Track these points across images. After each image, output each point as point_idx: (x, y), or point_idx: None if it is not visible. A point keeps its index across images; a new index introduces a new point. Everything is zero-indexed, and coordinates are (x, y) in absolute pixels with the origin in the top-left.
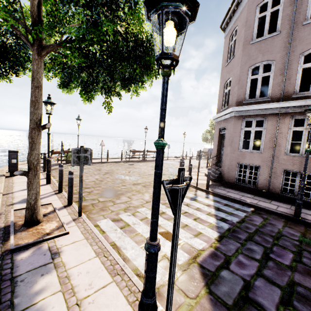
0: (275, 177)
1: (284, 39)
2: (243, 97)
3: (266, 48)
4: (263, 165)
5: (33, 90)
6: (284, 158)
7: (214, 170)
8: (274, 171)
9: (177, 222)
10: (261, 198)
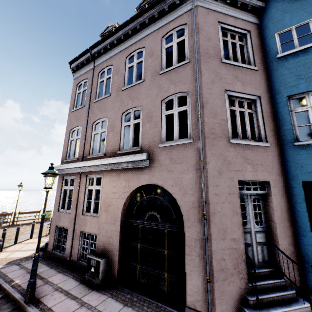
0: (76, 241)
1: (86, 111)
2: (65, 156)
3: (79, 116)
4: (70, 228)
5: None
6: (82, 218)
7: None
8: (75, 233)
9: None
10: (53, 270)
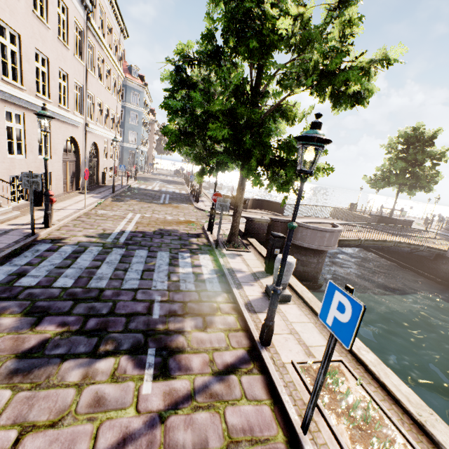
0: None
1: None
2: None
3: None
4: None
5: (397, 195)
6: None
7: (448, 225)
8: None
9: (432, 220)
10: None
